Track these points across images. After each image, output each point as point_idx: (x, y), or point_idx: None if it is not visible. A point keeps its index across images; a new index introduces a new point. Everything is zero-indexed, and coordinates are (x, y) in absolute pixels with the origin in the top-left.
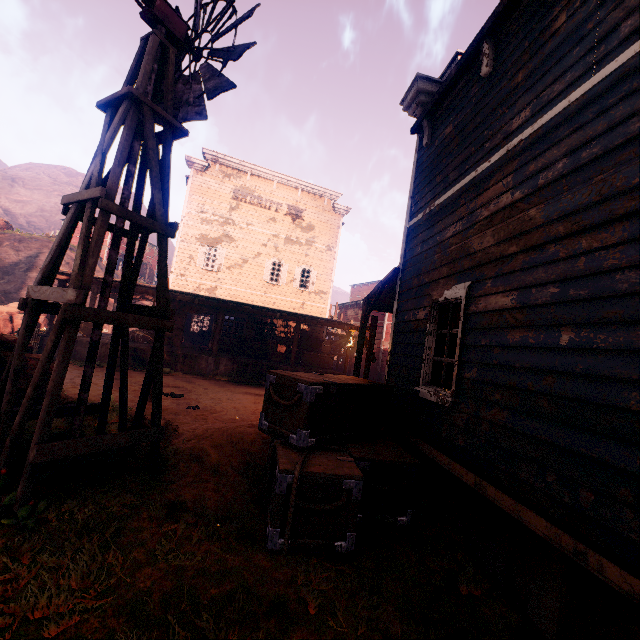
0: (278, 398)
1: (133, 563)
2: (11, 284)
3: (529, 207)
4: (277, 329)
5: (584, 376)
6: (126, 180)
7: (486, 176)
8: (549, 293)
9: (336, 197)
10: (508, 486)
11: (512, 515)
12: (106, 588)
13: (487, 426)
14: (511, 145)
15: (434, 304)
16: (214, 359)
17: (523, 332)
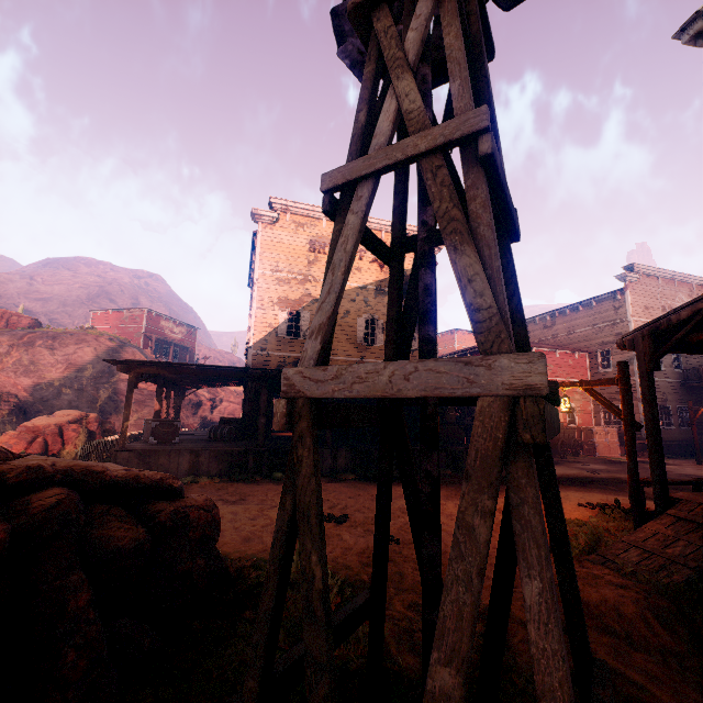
0: None
1: None
2: (48, 389)
3: None
4: None
5: None
6: None
7: None
8: None
9: None
10: None
11: None
12: None
13: None
14: None
15: None
16: (330, 451)
17: None
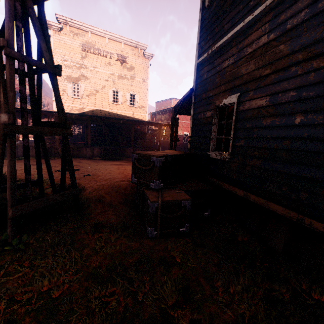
0: (140, 166)
1: (86, 256)
2: None
3: (279, 44)
4: (121, 129)
5: (308, 139)
6: (17, 33)
7: (250, 25)
8: (290, 96)
9: (145, 47)
10: (261, 194)
11: (264, 206)
12: (76, 269)
13: (249, 168)
14: (269, 2)
15: (216, 108)
16: (90, 149)
17: (272, 119)
